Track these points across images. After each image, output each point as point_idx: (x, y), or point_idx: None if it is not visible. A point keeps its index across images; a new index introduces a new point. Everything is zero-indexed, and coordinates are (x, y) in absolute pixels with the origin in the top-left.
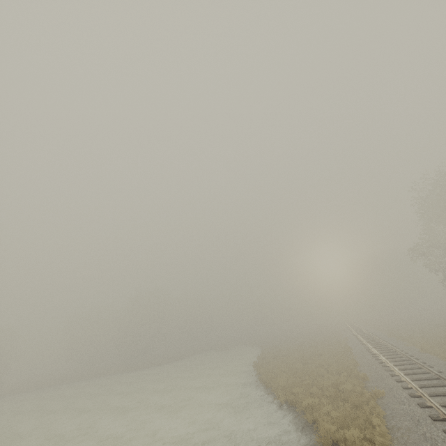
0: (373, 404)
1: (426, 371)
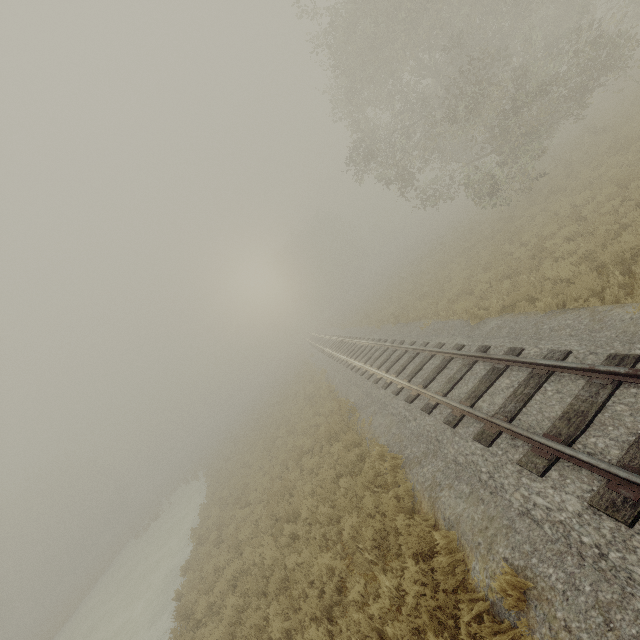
0: None
1: None
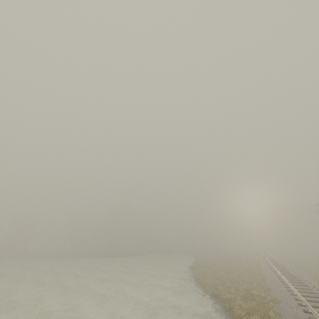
0: (271, 305)
1: (314, 292)
